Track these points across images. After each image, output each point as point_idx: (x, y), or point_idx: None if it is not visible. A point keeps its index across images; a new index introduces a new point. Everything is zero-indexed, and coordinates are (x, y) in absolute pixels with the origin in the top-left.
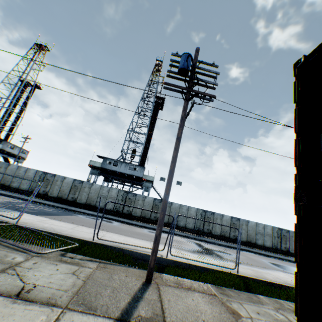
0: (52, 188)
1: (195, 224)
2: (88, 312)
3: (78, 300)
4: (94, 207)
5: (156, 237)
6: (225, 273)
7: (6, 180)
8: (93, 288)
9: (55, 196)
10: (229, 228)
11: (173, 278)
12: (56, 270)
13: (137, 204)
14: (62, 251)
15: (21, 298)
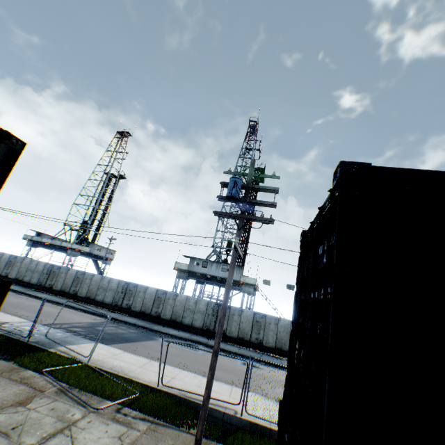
0: (135, 301)
1: None
2: None
3: None
4: (180, 323)
5: (203, 401)
6: None
7: (91, 293)
8: None
9: (138, 310)
10: None
11: None
12: (105, 431)
13: (231, 319)
14: (119, 404)
15: None
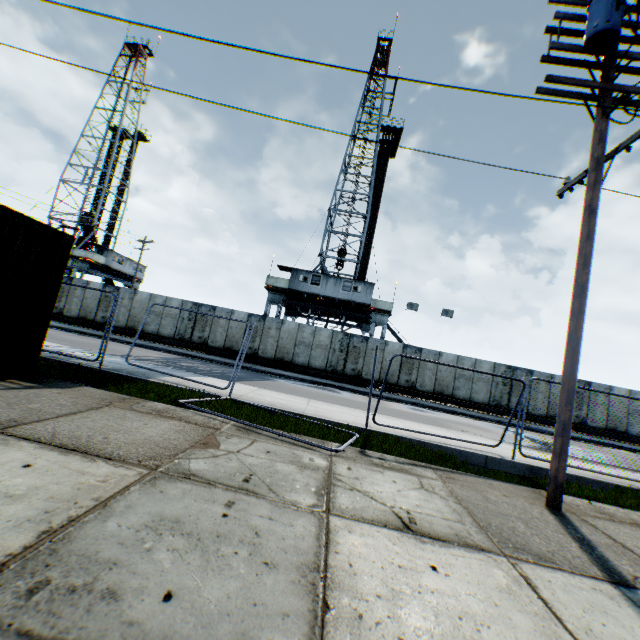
0: (213, 332)
1: (491, 393)
2: (548, 565)
3: (502, 541)
4: (290, 363)
5: (563, 425)
6: None
7: (135, 320)
8: (492, 519)
9: (220, 346)
10: None
11: (582, 503)
12: (394, 483)
13: (370, 356)
14: (354, 448)
15: (419, 533)
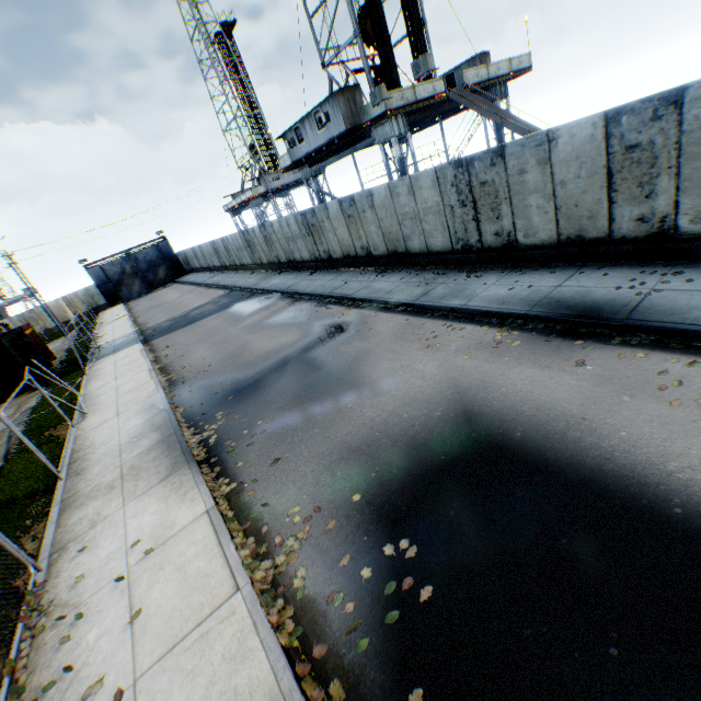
0: (258, 252)
1: (449, 230)
2: None
3: None
4: (295, 262)
5: None
6: (47, 476)
7: (239, 258)
8: None
9: (267, 262)
10: (603, 191)
11: None
12: None
13: (325, 231)
14: (25, 423)
15: None
